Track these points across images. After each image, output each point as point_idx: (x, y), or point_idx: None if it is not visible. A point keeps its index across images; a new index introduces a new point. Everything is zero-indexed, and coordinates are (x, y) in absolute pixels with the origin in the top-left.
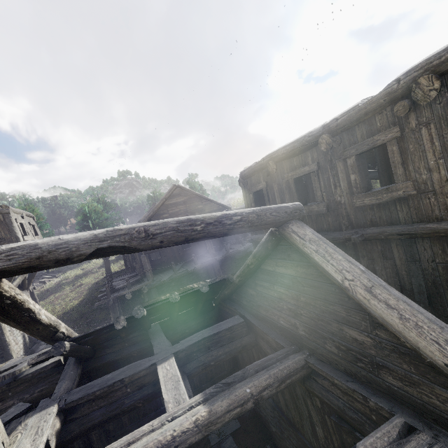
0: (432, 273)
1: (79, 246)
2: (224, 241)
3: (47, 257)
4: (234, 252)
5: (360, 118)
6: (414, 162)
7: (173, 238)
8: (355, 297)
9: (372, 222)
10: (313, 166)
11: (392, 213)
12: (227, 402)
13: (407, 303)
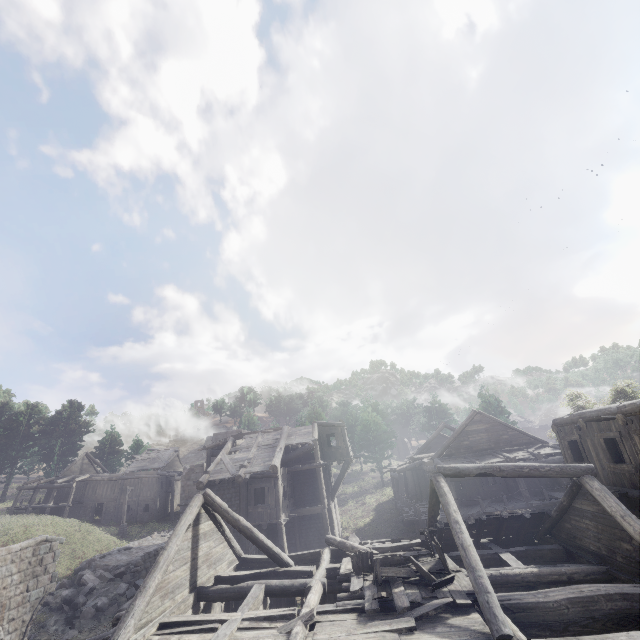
0: None
1: (473, 470)
2: (540, 484)
3: (462, 472)
4: (555, 501)
5: (639, 412)
6: None
7: (512, 473)
8: (616, 520)
9: None
10: (616, 433)
11: None
12: (549, 570)
13: (639, 525)
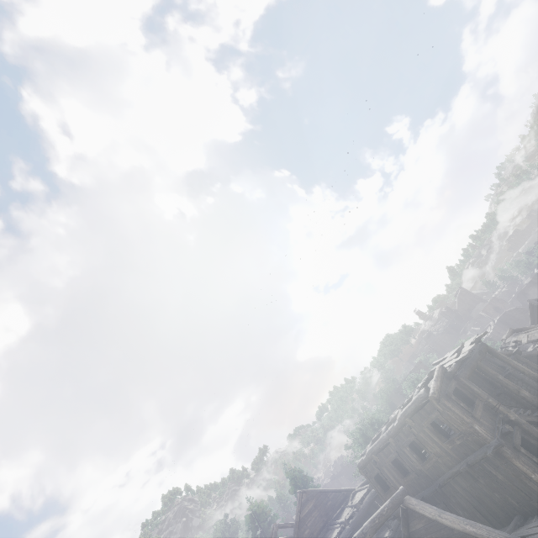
0: (472, 492)
1: None
2: None
3: None
4: None
5: (398, 431)
6: (428, 445)
7: (372, 531)
8: (439, 521)
9: (437, 475)
10: (395, 453)
11: (439, 468)
12: None
13: (449, 515)
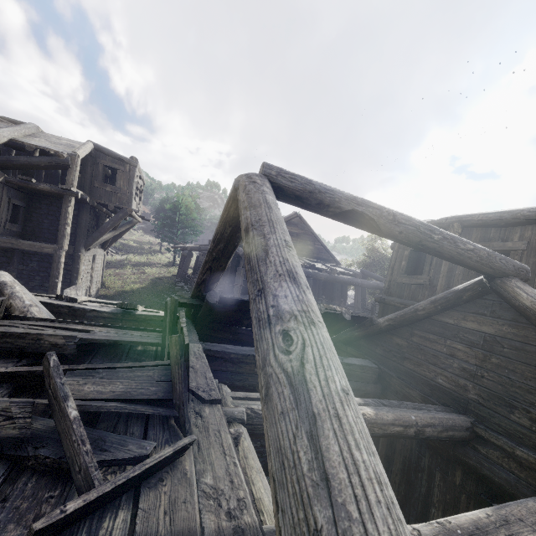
0: None
1: (341, 199)
2: (318, 295)
3: (316, 195)
4: None
5: None
6: None
7: (411, 234)
8: None
9: None
10: (520, 244)
11: None
12: (393, 416)
13: None
